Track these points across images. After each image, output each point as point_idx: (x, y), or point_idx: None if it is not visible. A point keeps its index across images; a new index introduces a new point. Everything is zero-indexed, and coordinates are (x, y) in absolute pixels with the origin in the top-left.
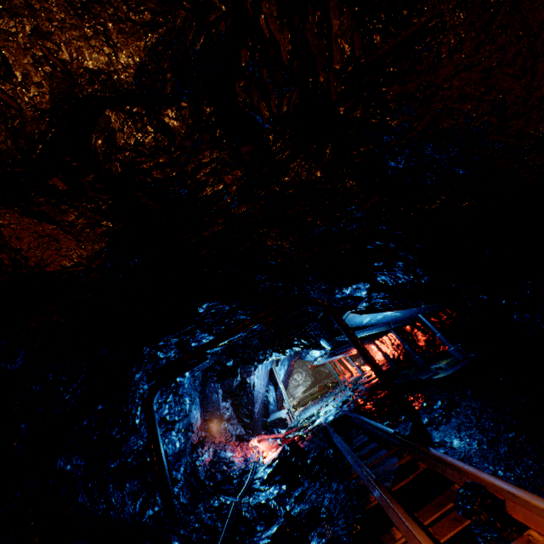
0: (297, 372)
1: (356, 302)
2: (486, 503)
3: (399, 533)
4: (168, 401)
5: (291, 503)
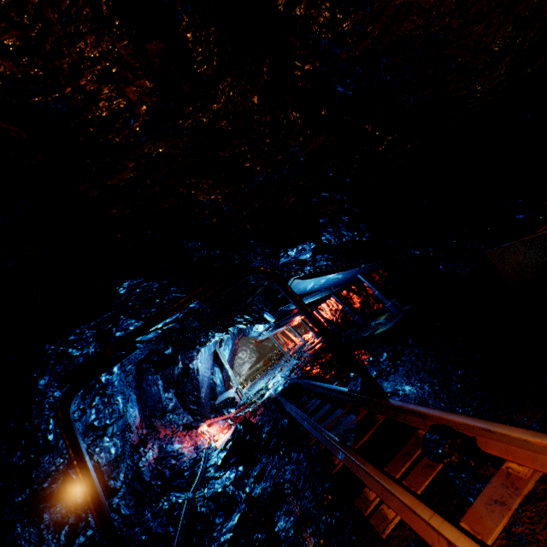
0: (242, 350)
1: (301, 266)
2: (457, 444)
3: (372, 494)
4: (94, 405)
5: (250, 484)
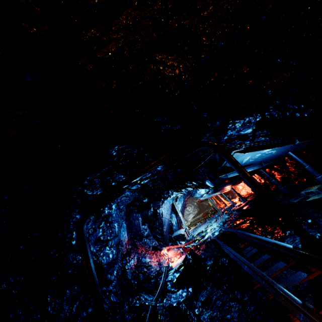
0: (188, 206)
1: (242, 140)
2: None
3: None
4: (101, 226)
5: (198, 307)
